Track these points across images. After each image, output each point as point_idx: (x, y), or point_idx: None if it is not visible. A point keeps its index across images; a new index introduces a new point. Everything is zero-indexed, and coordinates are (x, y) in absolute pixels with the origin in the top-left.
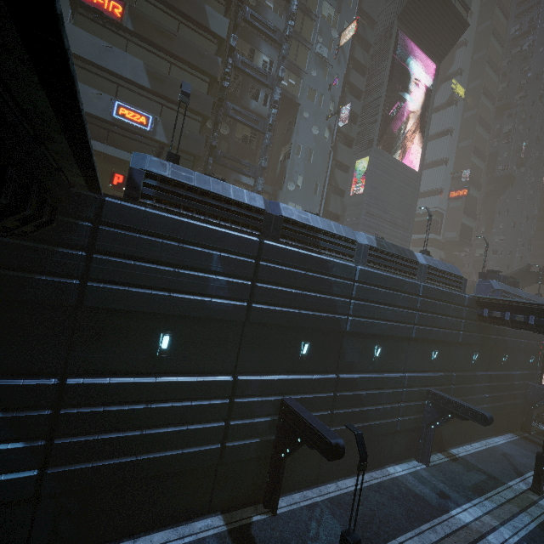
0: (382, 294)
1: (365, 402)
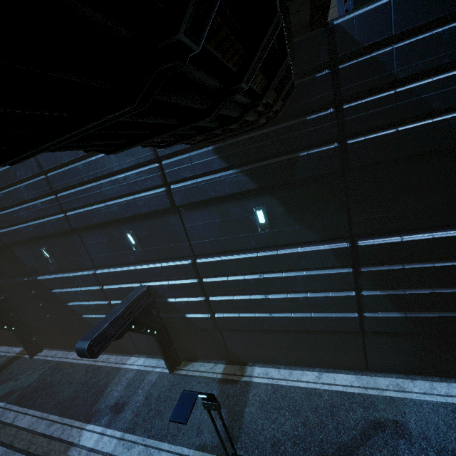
0: (4, 197)
1: (64, 299)
